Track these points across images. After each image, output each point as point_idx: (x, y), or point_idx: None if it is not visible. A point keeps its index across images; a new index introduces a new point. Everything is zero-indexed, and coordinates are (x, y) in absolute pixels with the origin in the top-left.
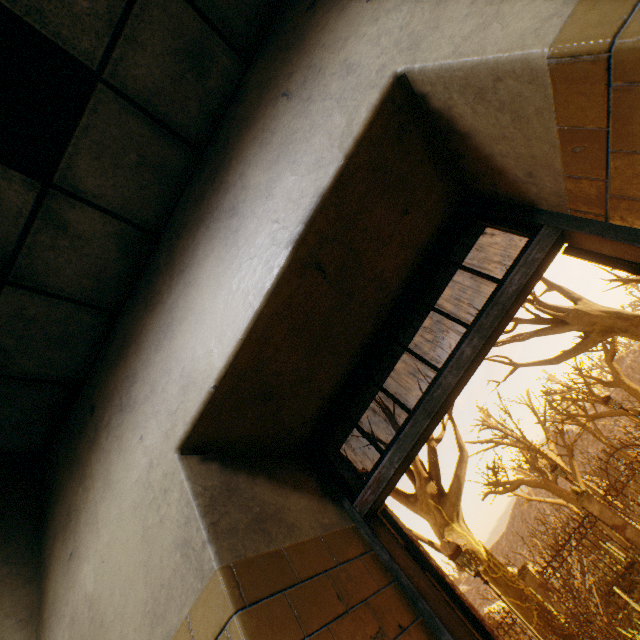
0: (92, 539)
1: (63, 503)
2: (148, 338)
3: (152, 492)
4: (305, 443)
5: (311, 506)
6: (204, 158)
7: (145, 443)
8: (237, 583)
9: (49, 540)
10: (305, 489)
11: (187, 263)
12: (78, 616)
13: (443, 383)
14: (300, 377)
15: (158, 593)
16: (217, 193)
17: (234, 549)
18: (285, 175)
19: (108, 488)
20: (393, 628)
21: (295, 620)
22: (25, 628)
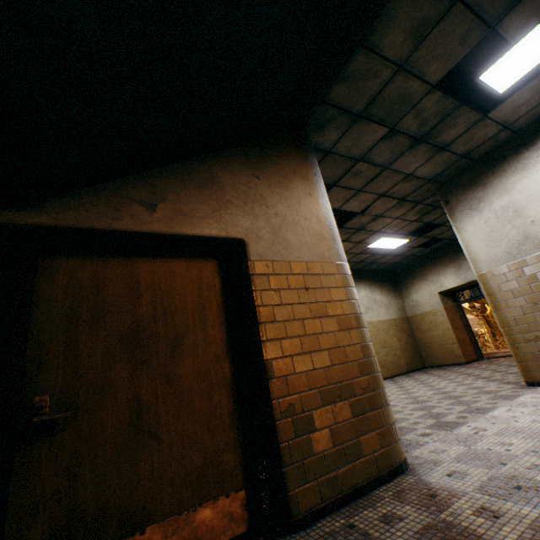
0: (415, 293)
1: (404, 283)
2: (431, 271)
3: (431, 295)
4: (451, 291)
5: (450, 302)
6: (455, 242)
7: (430, 288)
8: (444, 308)
9: (400, 287)
10: (450, 299)
11: (445, 265)
12: (413, 300)
13: (479, 297)
14: (457, 288)
15: (432, 305)
16: (456, 257)
17: (443, 305)
18: (470, 271)
19: (419, 289)
20: (456, 316)
21: (448, 312)
22: (400, 297)
